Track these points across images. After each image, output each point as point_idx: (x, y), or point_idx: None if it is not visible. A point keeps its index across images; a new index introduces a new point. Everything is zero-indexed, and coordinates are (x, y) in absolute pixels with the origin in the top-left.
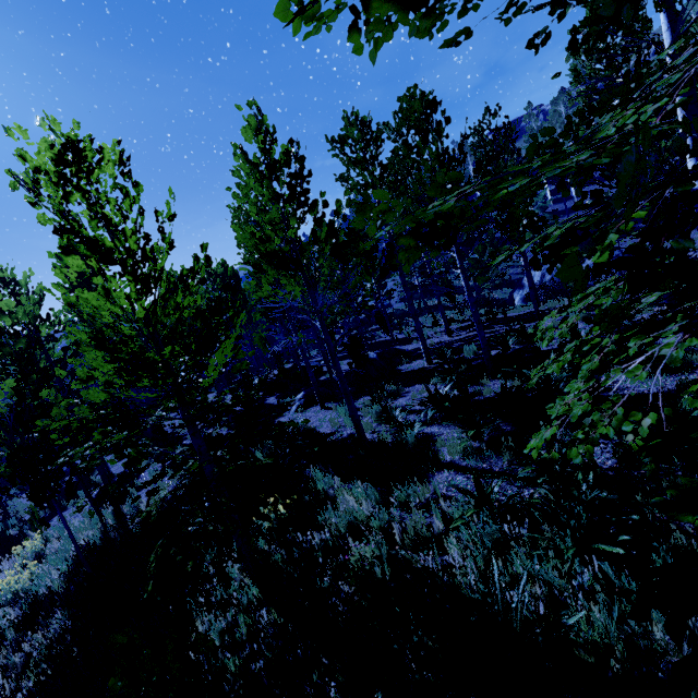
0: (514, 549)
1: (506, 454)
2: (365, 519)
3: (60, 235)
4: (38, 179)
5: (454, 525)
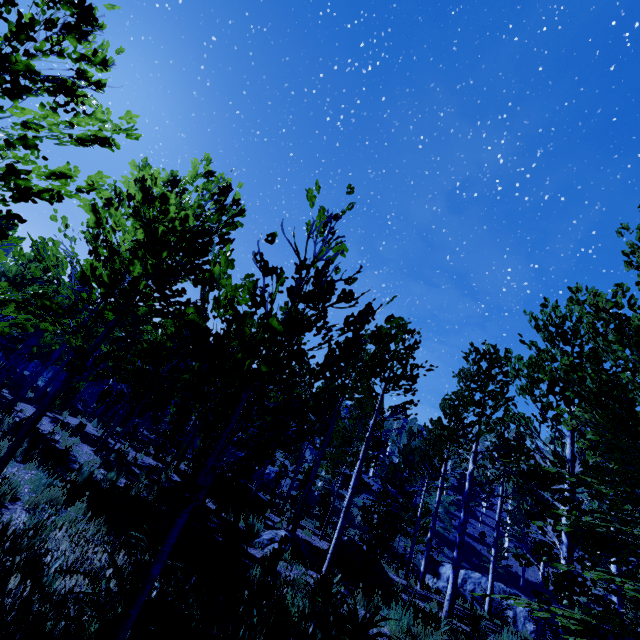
0: None
1: None
2: None
3: None
4: None
5: None
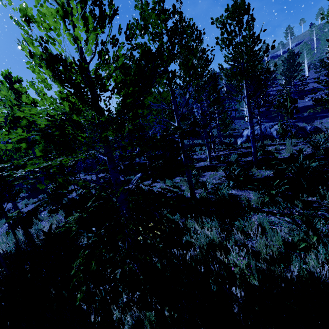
0: None
1: (300, 204)
2: (221, 241)
3: None
4: None
5: (300, 246)
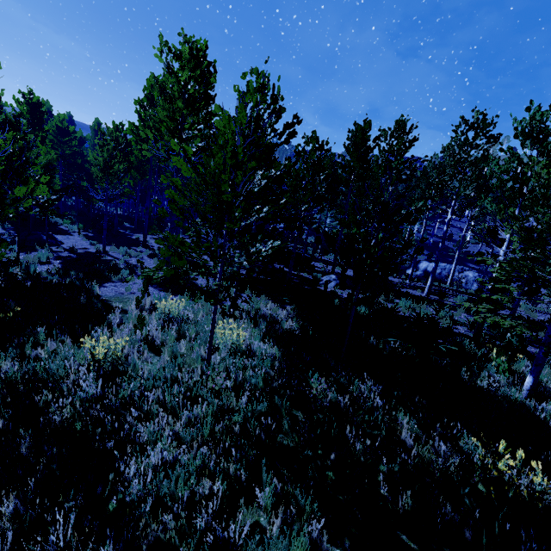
0: None
1: None
2: None
3: None
4: None
5: None
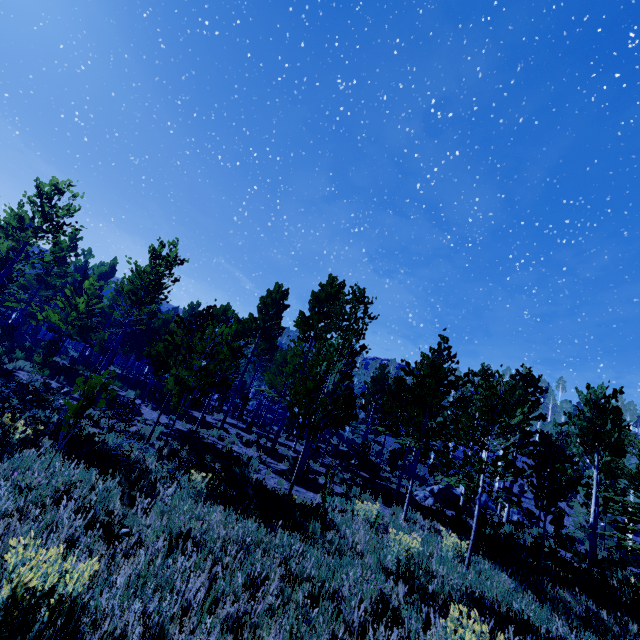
0: None
1: None
2: None
3: None
4: None
5: None
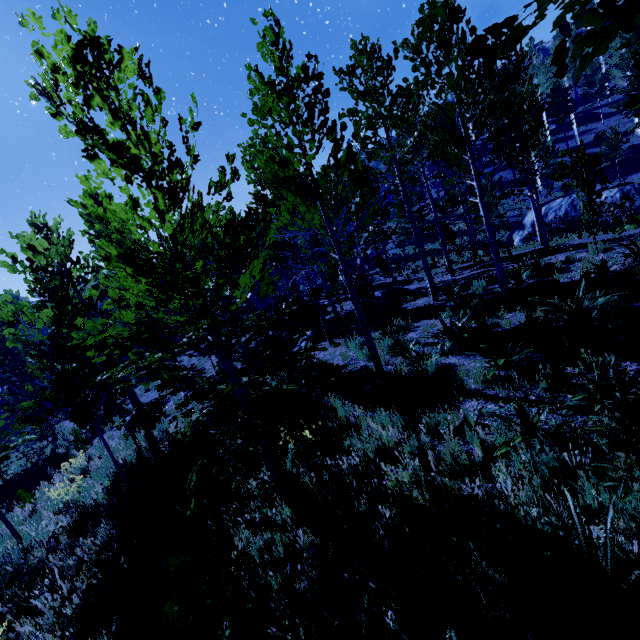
0: (580, 479)
1: (543, 382)
2: (395, 445)
3: (83, 135)
4: (57, 80)
5: (498, 452)
